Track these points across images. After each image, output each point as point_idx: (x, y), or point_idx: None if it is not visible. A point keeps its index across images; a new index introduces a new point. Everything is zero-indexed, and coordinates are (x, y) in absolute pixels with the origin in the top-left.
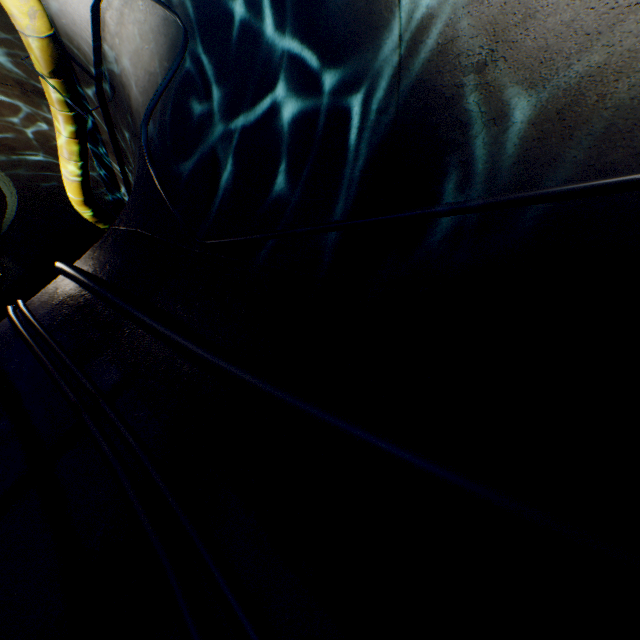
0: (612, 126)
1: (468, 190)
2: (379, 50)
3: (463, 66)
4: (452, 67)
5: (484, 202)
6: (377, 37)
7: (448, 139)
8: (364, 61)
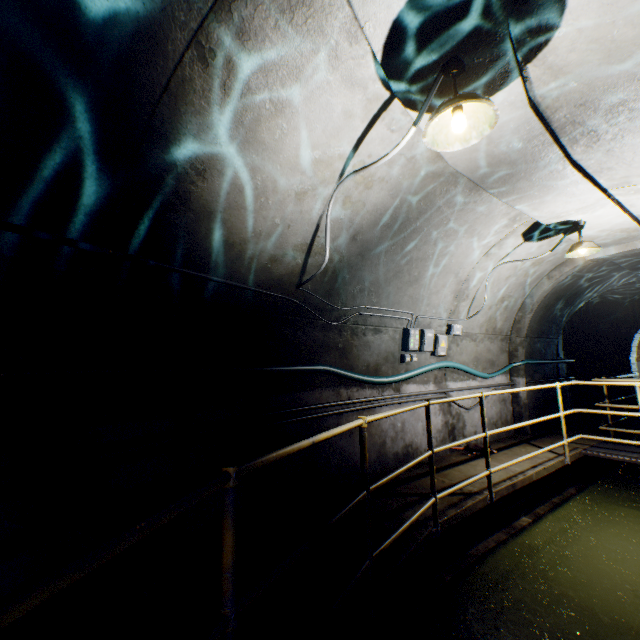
0: (221, 248)
1: (177, 244)
2: (151, 67)
3: (193, 162)
4: (188, 155)
5: (197, 275)
6: (155, 53)
7: (172, 202)
8: (134, 57)
